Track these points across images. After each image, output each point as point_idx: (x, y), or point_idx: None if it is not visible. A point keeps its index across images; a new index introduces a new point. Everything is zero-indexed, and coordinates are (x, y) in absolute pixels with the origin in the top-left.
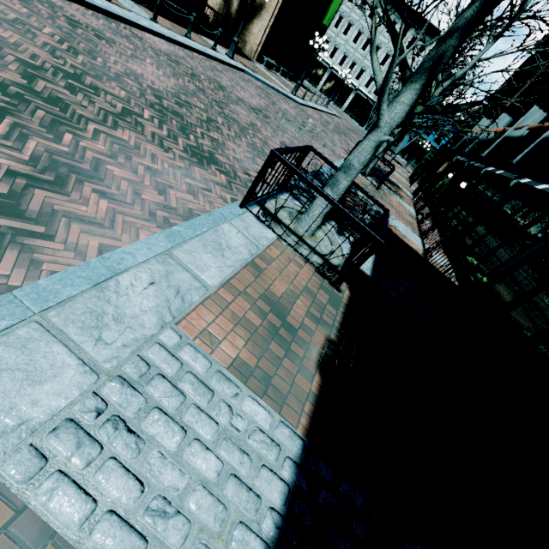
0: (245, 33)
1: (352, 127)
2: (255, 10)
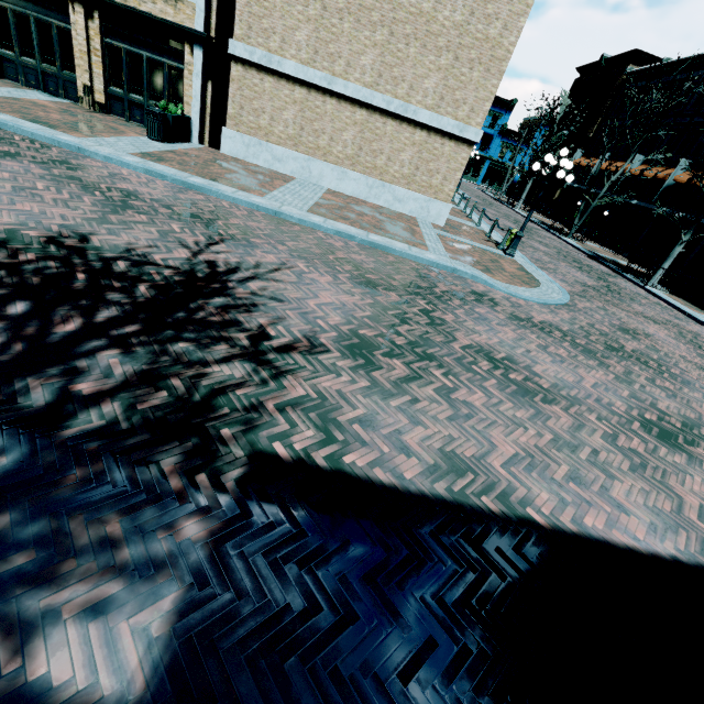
0: None
1: None
2: None
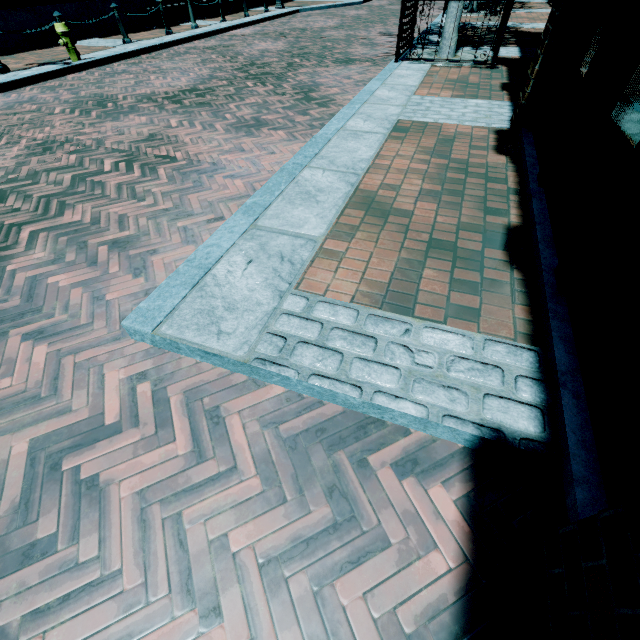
0: None
1: None
2: None
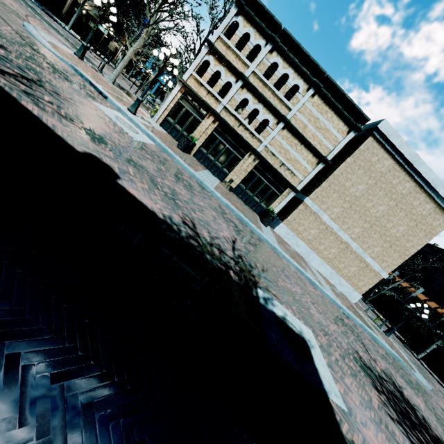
0: None
1: None
2: None
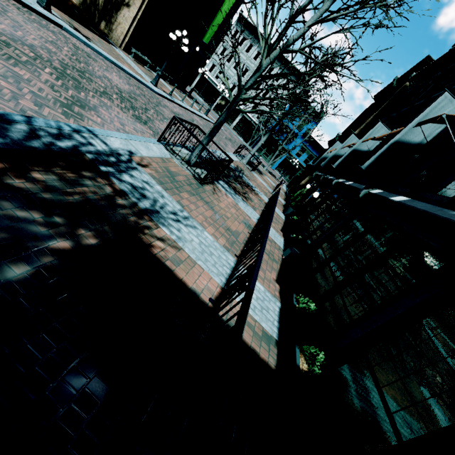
0: (112, 21)
1: (232, 138)
2: (122, 0)
